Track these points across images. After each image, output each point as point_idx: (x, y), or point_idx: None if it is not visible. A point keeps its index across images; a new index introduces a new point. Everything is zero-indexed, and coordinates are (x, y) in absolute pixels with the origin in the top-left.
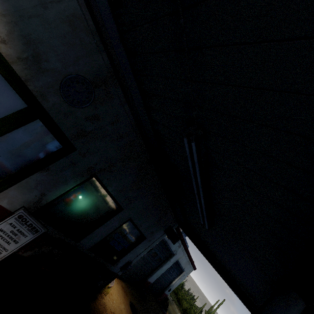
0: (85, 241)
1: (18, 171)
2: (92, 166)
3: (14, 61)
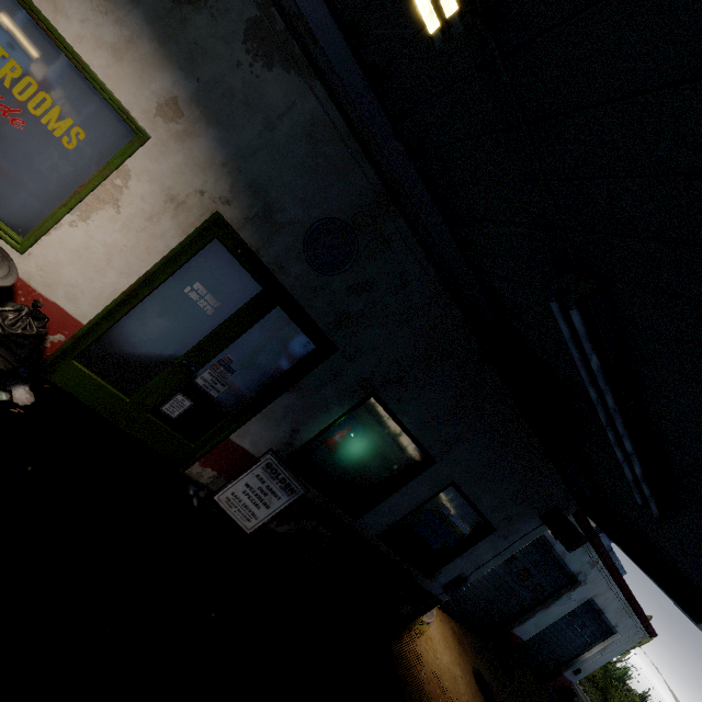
0: (369, 520)
1: (259, 393)
2: (367, 376)
3: (241, 226)
